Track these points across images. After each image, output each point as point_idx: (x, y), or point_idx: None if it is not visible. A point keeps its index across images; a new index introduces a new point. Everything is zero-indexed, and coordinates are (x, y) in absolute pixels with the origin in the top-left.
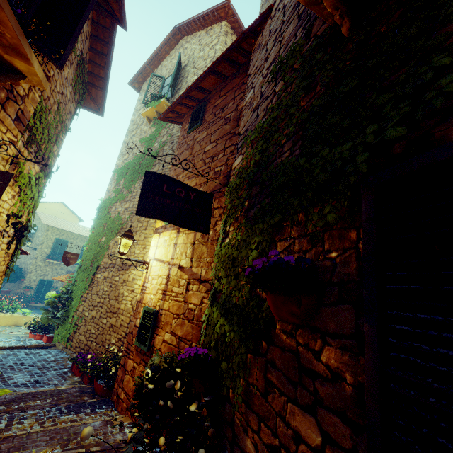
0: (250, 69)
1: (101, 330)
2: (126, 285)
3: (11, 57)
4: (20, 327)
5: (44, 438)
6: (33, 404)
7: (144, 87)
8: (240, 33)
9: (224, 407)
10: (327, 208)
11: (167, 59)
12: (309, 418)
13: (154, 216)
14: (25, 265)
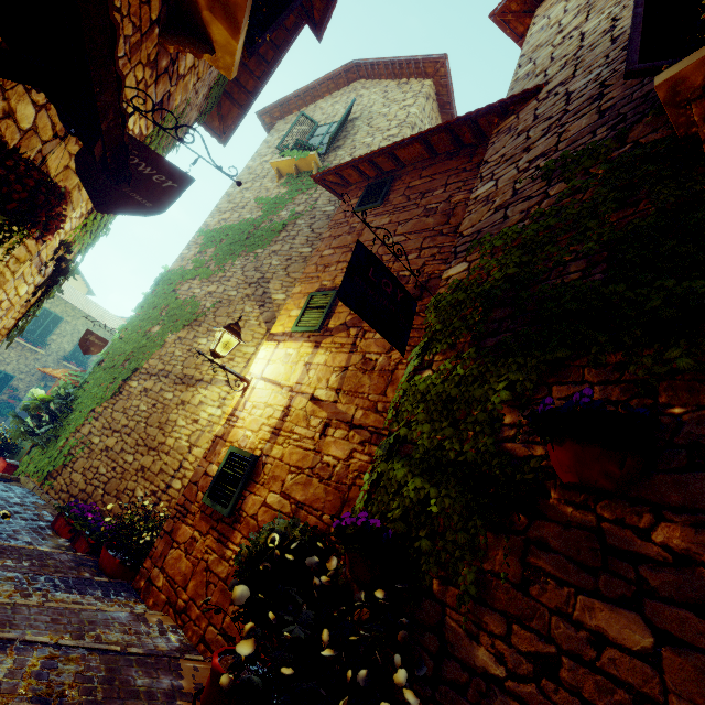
0: (489, 155)
1: (120, 471)
2: (184, 409)
3: (213, 18)
4: None
5: (41, 617)
6: (1, 563)
7: (278, 126)
8: (444, 103)
9: (418, 605)
10: (673, 351)
11: (326, 100)
12: (627, 614)
13: (353, 307)
14: None
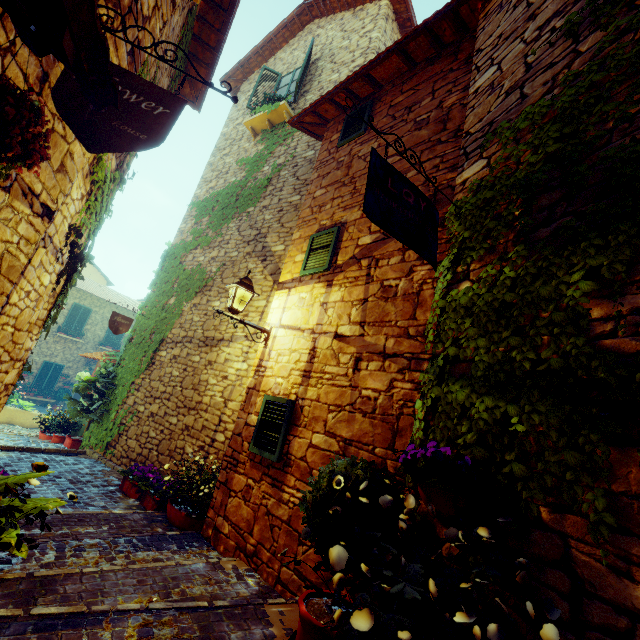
0: (481, 42)
1: (168, 433)
2: (213, 369)
3: None
4: (16, 426)
5: (128, 581)
6: (83, 531)
7: (243, 88)
8: (404, 21)
9: (526, 537)
10: None
11: (284, 50)
12: None
13: (379, 223)
14: None
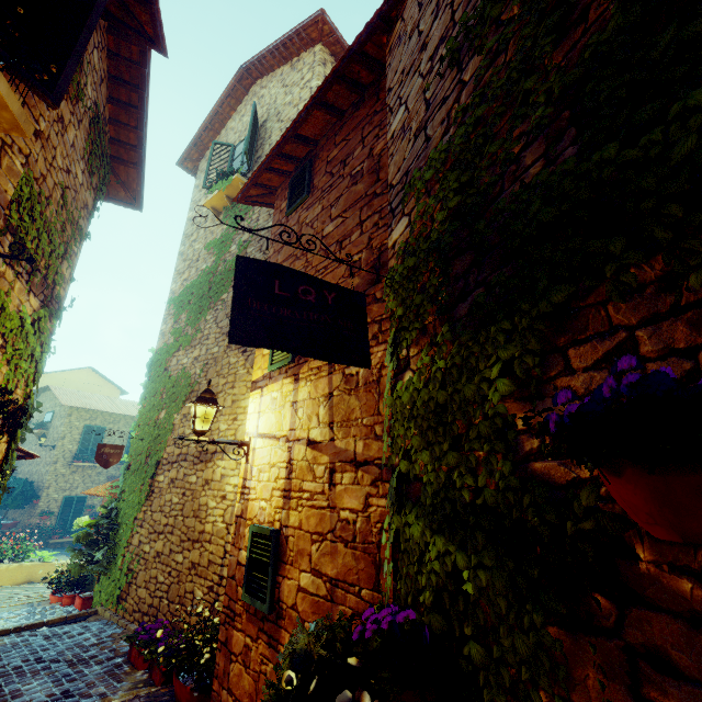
0: (390, 80)
1: (175, 575)
2: (210, 489)
3: None
4: (37, 584)
5: None
6: None
7: (202, 166)
8: None
9: None
10: None
11: (234, 119)
12: None
13: (265, 344)
14: (38, 477)
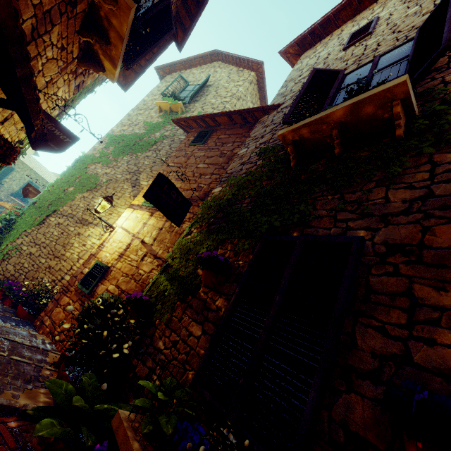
0: (252, 133)
1: (36, 267)
2: (79, 238)
3: (105, 59)
4: None
5: None
6: None
7: (167, 78)
8: (261, 87)
9: (149, 329)
10: (247, 241)
11: (197, 69)
12: (200, 326)
13: (152, 202)
14: None
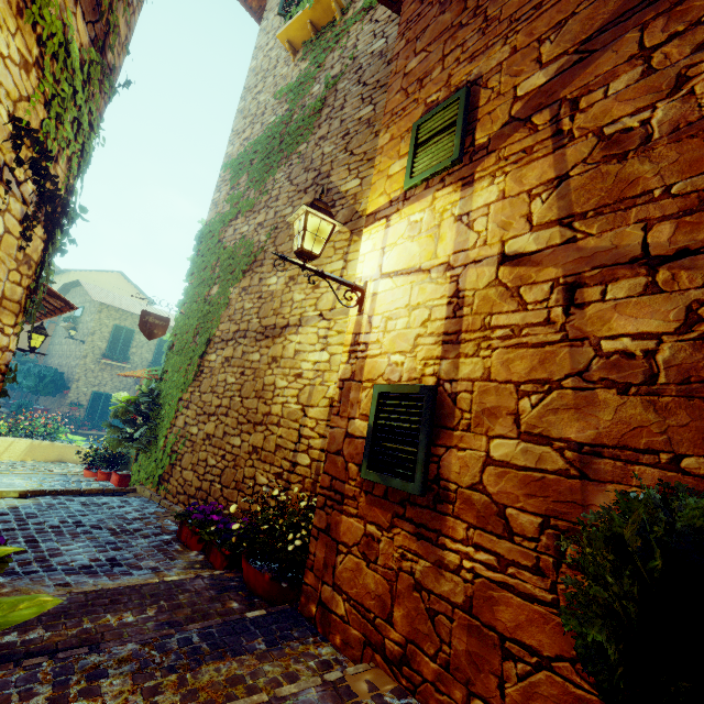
0: None
1: (230, 458)
2: (279, 366)
3: None
4: (68, 464)
5: None
6: (115, 622)
7: (270, 4)
8: None
9: None
10: None
11: None
12: None
13: None
14: (68, 369)
